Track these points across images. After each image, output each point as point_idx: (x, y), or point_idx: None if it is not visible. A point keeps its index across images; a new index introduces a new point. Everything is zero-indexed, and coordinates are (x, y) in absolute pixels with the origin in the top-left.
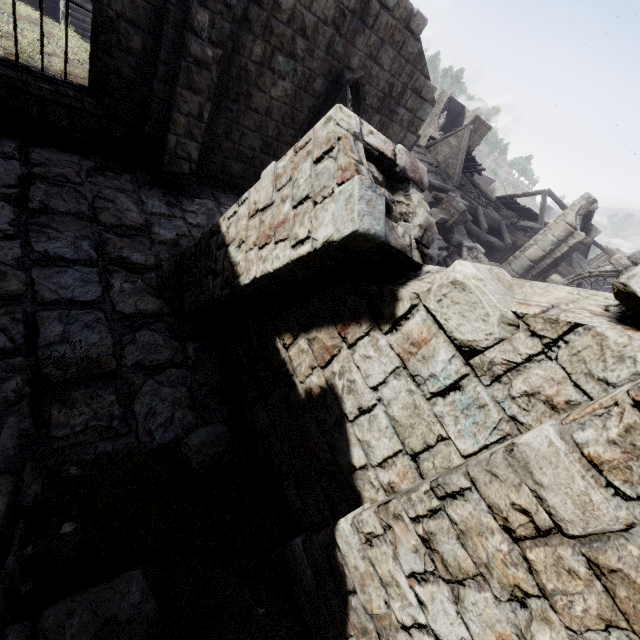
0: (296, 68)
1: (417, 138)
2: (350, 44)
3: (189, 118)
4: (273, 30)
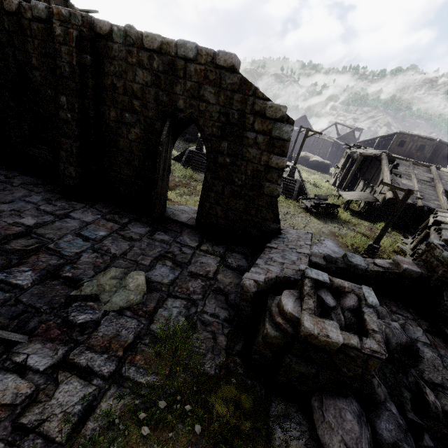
0: (139, 119)
1: (408, 192)
2: (172, 93)
3: (67, 153)
4: (117, 100)
